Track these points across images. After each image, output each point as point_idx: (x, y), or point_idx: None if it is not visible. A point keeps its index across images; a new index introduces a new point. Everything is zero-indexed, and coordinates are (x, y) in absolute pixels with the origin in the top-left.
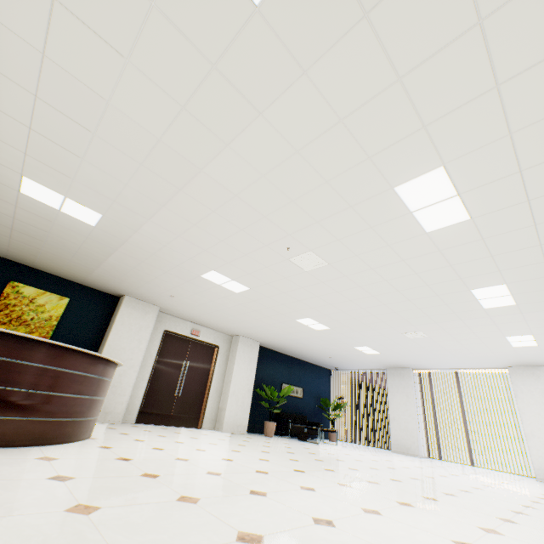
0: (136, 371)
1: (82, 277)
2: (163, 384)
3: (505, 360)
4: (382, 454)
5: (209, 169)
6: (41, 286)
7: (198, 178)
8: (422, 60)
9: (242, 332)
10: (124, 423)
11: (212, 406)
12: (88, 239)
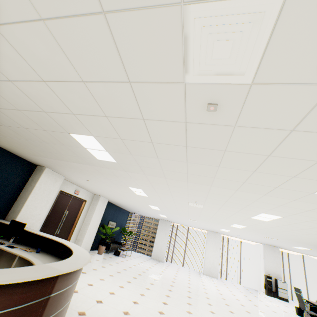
0: (40, 223)
1: (22, 152)
2: (49, 227)
3: (210, 230)
4: (153, 263)
5: (215, 187)
6: None
7: (204, 185)
8: None
9: (105, 196)
10: None
11: (74, 238)
12: (78, 156)
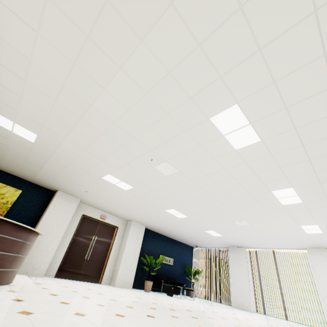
0: (59, 241)
1: (31, 177)
2: (78, 251)
3: (304, 243)
4: (224, 308)
5: (96, 105)
6: (4, 182)
7: (90, 111)
8: (210, 32)
9: (133, 218)
10: (46, 277)
11: (110, 268)
12: (31, 151)
